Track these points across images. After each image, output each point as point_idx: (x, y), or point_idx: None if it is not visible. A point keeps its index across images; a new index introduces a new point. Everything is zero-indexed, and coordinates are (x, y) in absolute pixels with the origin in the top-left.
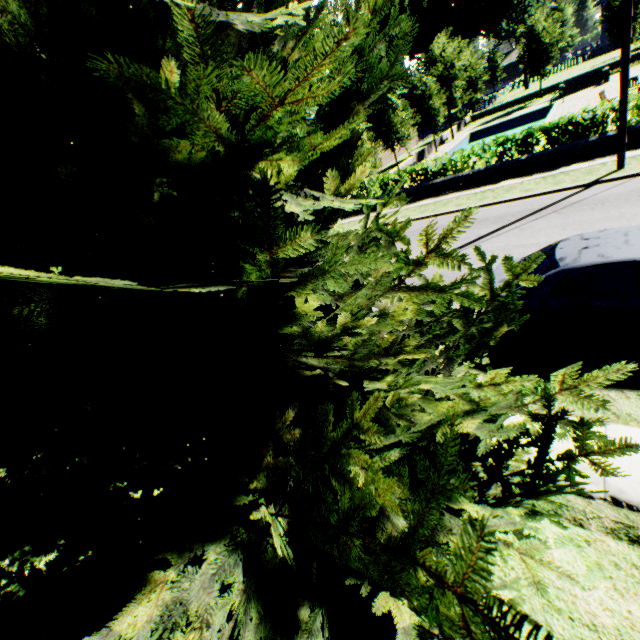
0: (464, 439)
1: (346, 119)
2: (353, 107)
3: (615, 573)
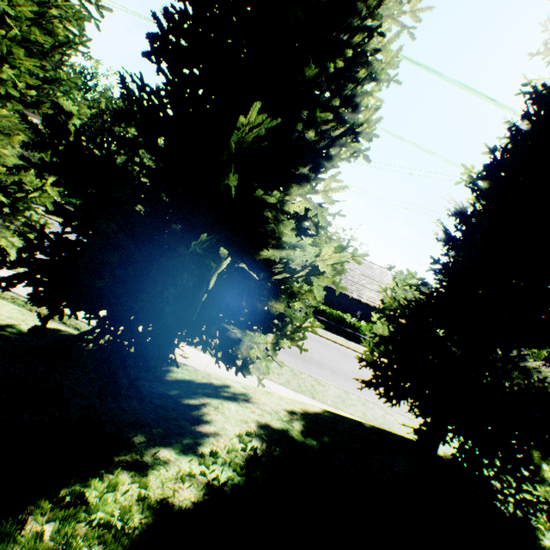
0: (6, 188)
1: (45, 88)
2: (49, 88)
3: (29, 315)
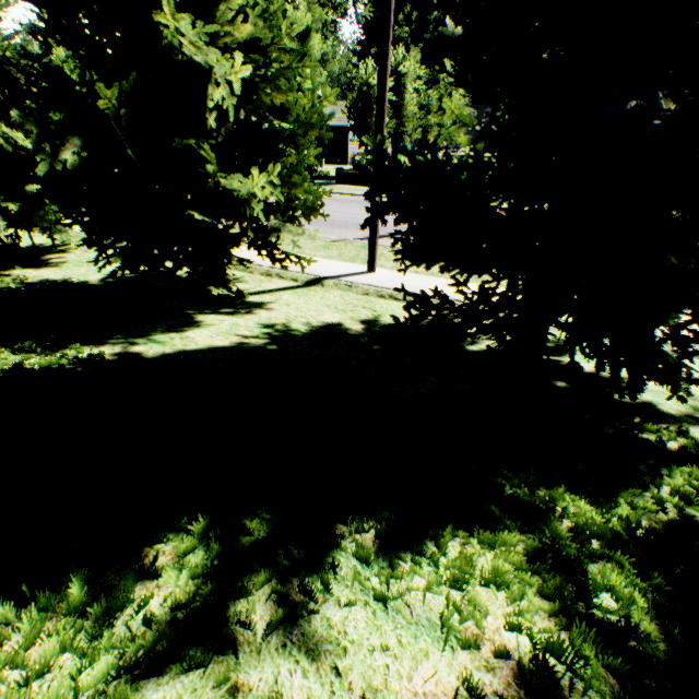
0: None
1: None
2: None
3: None
